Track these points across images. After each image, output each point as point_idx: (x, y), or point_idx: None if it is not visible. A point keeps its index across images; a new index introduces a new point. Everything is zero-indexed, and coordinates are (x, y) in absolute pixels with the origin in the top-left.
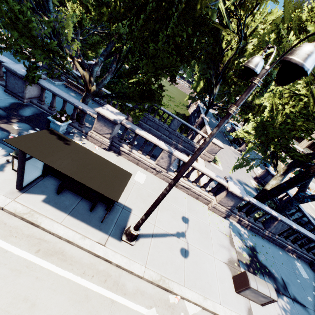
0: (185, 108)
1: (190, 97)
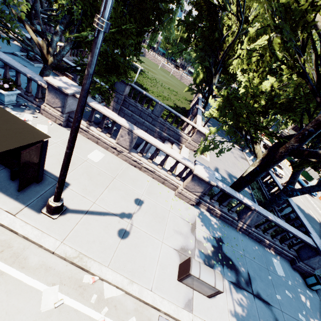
0: (188, 102)
1: (189, 88)
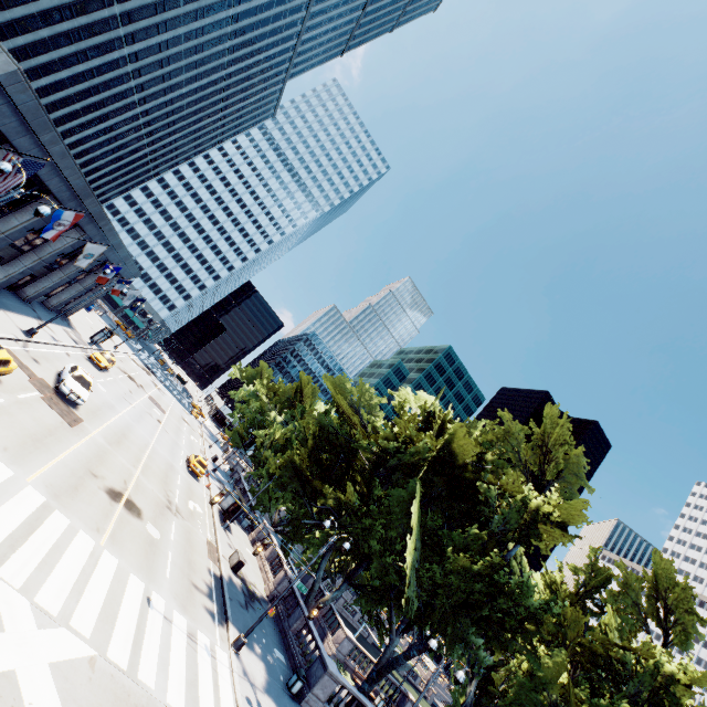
0: None
1: None
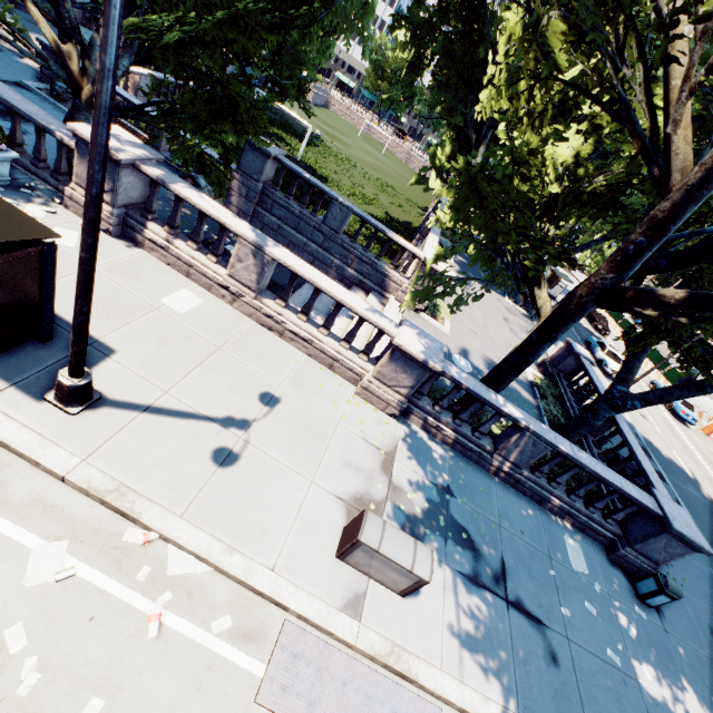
0: (419, 212)
1: (420, 177)
